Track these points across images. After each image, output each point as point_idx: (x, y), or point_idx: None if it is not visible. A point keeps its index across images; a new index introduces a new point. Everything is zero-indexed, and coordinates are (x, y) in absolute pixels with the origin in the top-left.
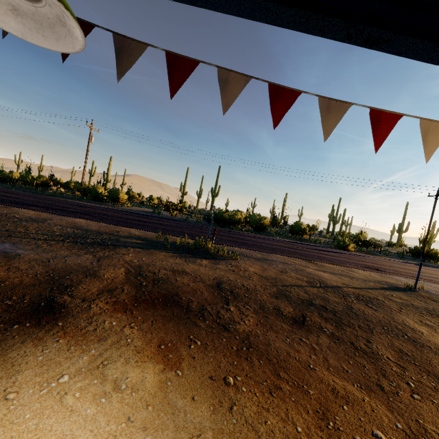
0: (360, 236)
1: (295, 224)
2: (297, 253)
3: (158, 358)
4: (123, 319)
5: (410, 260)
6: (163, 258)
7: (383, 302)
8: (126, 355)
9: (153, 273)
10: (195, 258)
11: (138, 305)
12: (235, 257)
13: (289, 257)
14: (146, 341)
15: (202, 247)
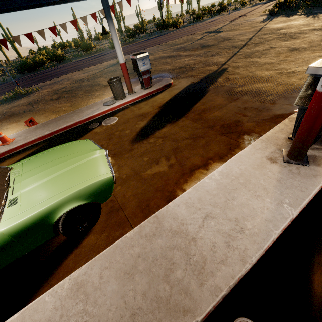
0: (140, 25)
1: (83, 43)
2: (76, 69)
3: (14, 123)
4: (0, 124)
5: (154, 36)
6: (2, 107)
7: (97, 76)
8: (6, 126)
9: (1, 113)
10: (17, 100)
11: (2, 120)
12: (37, 89)
13: (70, 74)
14: (9, 123)
15: (19, 94)
